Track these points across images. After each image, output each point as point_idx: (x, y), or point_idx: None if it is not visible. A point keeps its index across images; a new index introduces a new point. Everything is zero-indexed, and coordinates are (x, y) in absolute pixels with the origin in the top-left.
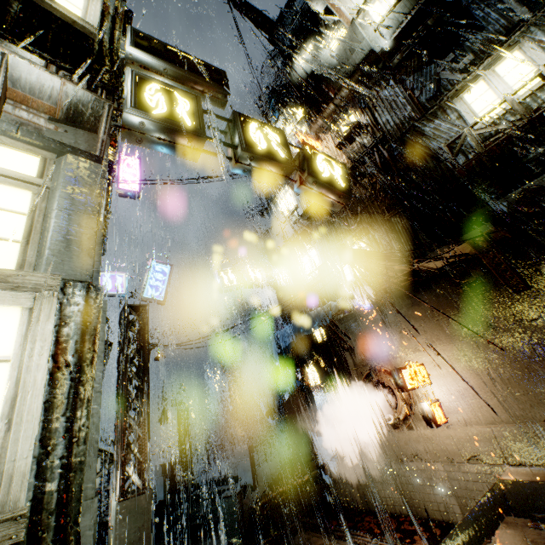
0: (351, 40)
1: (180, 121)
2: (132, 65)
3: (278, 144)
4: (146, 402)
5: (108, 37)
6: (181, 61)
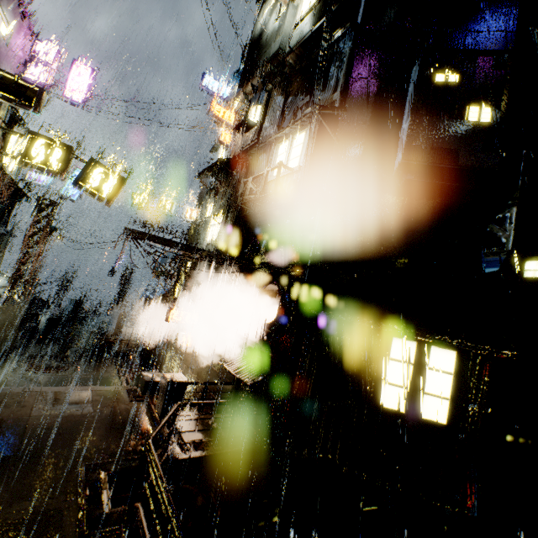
0: (281, 25)
1: None
2: None
3: (58, 158)
4: (36, 262)
5: None
6: None
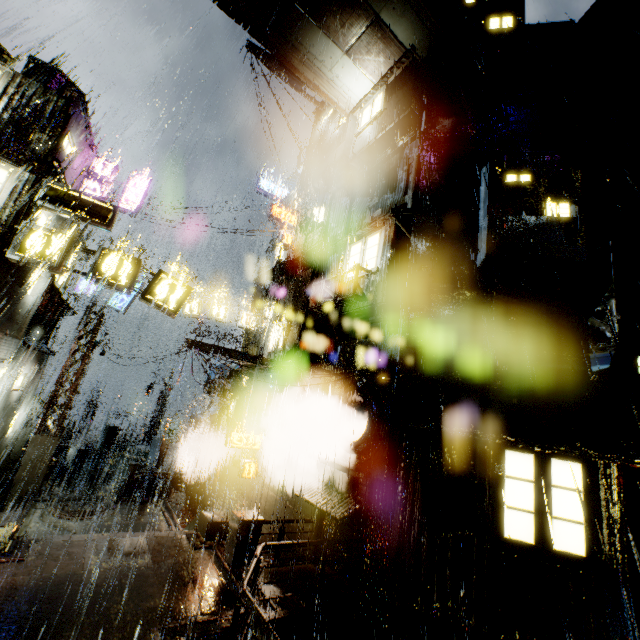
0: (342, 133)
1: (46, 259)
2: (41, 207)
3: (127, 272)
4: (76, 382)
5: (6, 214)
6: (78, 204)
